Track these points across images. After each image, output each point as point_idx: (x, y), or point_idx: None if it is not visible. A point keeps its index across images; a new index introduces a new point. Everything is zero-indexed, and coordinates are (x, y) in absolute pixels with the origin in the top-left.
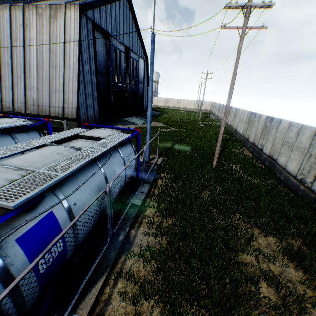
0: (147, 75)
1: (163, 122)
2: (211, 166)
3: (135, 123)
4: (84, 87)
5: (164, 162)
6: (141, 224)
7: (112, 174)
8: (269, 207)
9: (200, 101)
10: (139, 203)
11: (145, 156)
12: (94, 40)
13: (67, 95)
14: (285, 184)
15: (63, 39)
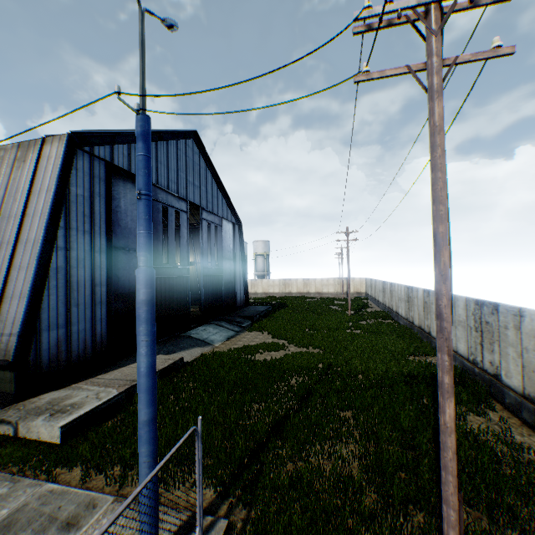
0: (242, 246)
1: (272, 331)
2: None
3: (206, 341)
4: (65, 279)
5: None
6: None
7: None
8: None
9: (344, 280)
10: None
11: None
12: (107, 191)
13: (9, 303)
14: None
15: (28, 192)
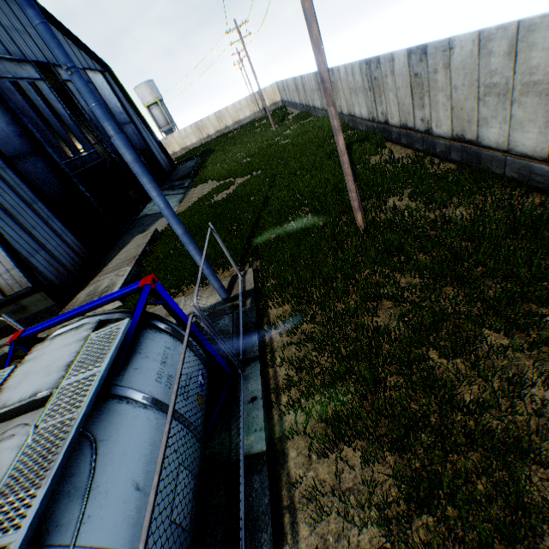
0: (130, 100)
1: (214, 177)
2: (356, 230)
3: None
4: (1, 210)
5: (259, 277)
6: (297, 511)
7: (134, 505)
8: (546, 271)
9: (256, 95)
10: (261, 444)
11: (209, 321)
12: None
13: None
14: (523, 184)
15: None
